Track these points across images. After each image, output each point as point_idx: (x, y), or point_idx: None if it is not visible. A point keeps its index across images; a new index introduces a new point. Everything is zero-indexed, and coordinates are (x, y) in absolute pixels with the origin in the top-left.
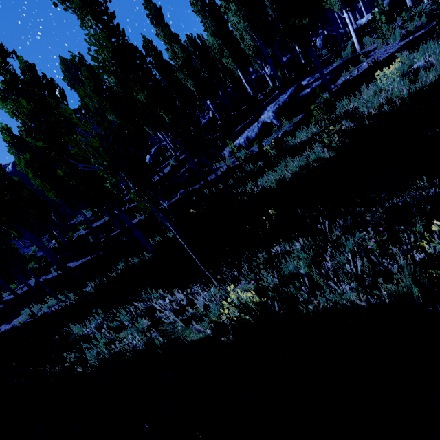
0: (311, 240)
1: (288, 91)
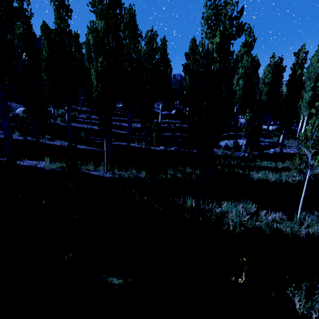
0: None
1: None
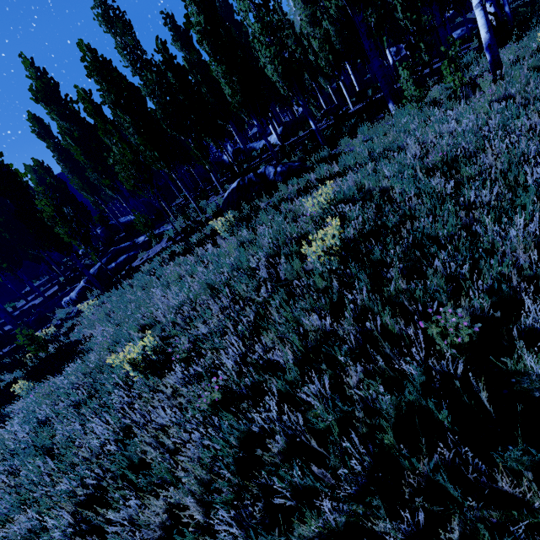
0: None
1: (104, 259)
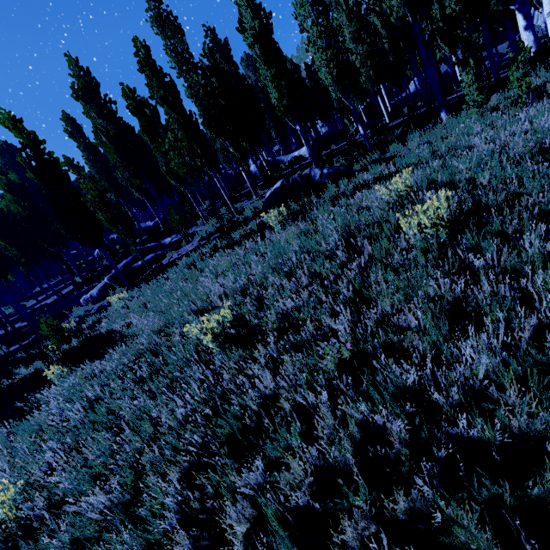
0: None
1: (130, 257)
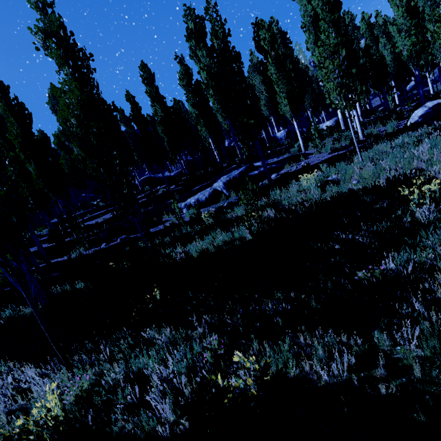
0: (183, 330)
1: (241, 168)
